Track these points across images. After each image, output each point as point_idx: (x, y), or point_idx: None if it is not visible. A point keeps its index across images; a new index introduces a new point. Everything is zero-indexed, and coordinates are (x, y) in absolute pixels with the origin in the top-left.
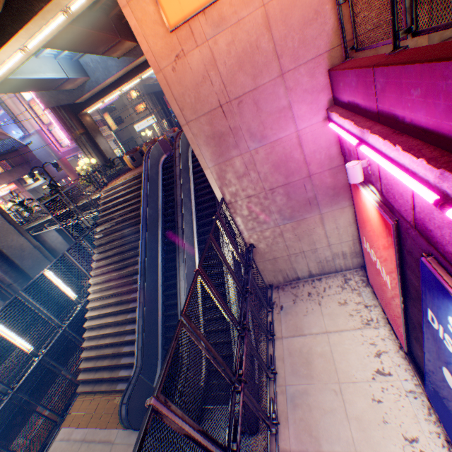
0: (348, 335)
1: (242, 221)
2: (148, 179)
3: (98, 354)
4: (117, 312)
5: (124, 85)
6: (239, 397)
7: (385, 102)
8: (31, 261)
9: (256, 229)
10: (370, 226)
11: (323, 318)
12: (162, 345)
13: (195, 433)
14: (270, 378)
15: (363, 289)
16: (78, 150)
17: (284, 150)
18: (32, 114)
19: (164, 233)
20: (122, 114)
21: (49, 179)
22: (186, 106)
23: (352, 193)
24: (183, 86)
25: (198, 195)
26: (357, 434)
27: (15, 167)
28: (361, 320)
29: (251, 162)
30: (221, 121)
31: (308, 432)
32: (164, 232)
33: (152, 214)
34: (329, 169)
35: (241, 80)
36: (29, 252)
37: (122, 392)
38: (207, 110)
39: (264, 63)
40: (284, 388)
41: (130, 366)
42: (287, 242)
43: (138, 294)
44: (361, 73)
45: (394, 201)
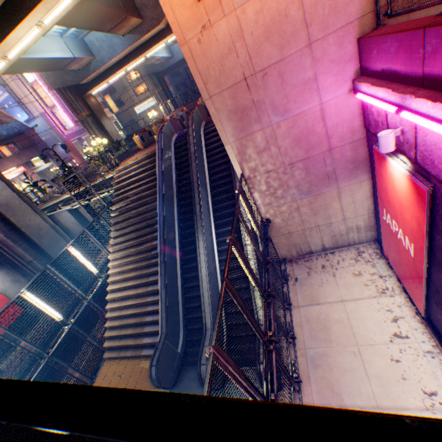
0: (364, 303)
1: (260, 196)
2: (162, 157)
3: (121, 324)
4: (137, 285)
5: (129, 64)
6: (272, 355)
7: (436, 64)
8: (48, 240)
9: (272, 204)
10: (395, 196)
11: (338, 288)
12: (182, 314)
13: (242, 381)
14: (289, 343)
15: (377, 261)
16: (82, 133)
17: (306, 123)
18: (36, 96)
19: (179, 210)
20: (122, 96)
21: (55, 162)
22: (210, 80)
23: (374, 165)
24: (208, 59)
25: (212, 173)
26: (377, 390)
27: (22, 150)
28: (377, 290)
29: (272, 136)
30: (244, 94)
31: (329, 388)
32: (179, 210)
33: (167, 192)
34: (350, 142)
35: (268, 51)
36: (46, 231)
37: (147, 357)
38: (231, 84)
39: (292, 32)
40: (304, 351)
41: (153, 334)
42: (303, 217)
43: (159, 268)
44: (406, 37)
45: (432, 167)
